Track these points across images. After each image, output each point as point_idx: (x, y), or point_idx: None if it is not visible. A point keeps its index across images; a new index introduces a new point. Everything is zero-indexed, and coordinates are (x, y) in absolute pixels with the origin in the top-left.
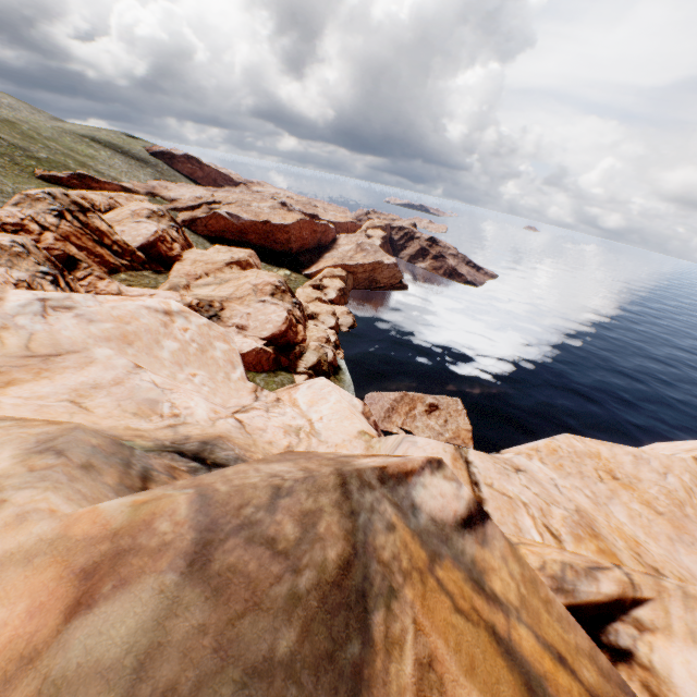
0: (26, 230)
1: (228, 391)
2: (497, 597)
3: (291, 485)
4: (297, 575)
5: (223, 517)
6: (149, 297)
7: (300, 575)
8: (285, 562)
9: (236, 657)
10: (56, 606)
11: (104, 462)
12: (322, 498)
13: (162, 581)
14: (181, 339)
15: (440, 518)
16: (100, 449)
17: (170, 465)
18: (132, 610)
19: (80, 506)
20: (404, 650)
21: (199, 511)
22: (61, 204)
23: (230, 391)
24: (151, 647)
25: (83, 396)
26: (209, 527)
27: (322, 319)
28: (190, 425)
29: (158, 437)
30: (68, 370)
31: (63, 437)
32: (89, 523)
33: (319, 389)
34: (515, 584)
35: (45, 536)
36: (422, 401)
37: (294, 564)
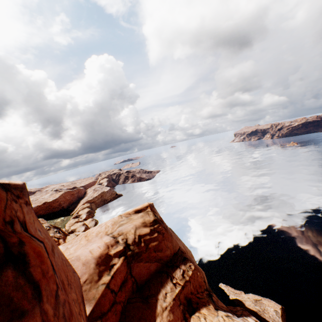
0: None
1: None
2: None
3: None
4: None
5: None
6: None
7: None
8: None
9: None
10: None
11: None
12: None
13: None
14: None
15: None
16: None
17: None
18: None
19: None
20: None
21: None
22: None
23: None
24: None
25: None
26: None
27: (78, 230)
28: None
29: None
30: None
31: None
32: None
33: None
34: None
35: None
36: None
37: None
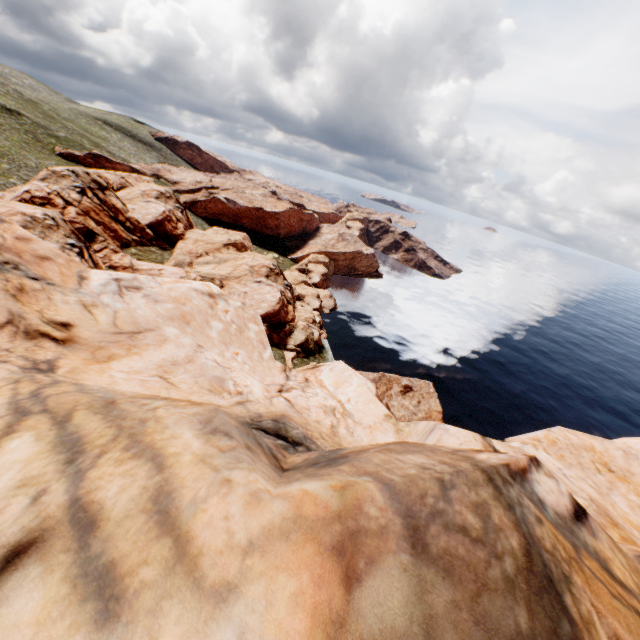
0: (52, 203)
1: (263, 369)
2: (624, 584)
3: (449, 478)
4: (501, 561)
5: (414, 505)
6: (158, 272)
7: (502, 561)
8: (485, 548)
9: (494, 630)
10: (331, 578)
11: (250, 442)
12: (481, 491)
13: (400, 560)
14: (224, 320)
15: (560, 512)
16: (240, 430)
17: (274, 444)
18: (392, 585)
19: (273, 486)
20: (597, 629)
21: (392, 498)
22: (83, 181)
23: (264, 369)
24: (426, 618)
25: (167, 372)
26: (408, 514)
27: (308, 301)
28: (253, 402)
29: (238, 414)
30: (150, 347)
31: (215, 418)
32: (313, 505)
33: (340, 372)
34: (628, 573)
35: (285, 515)
36: (397, 382)
37: (493, 551)
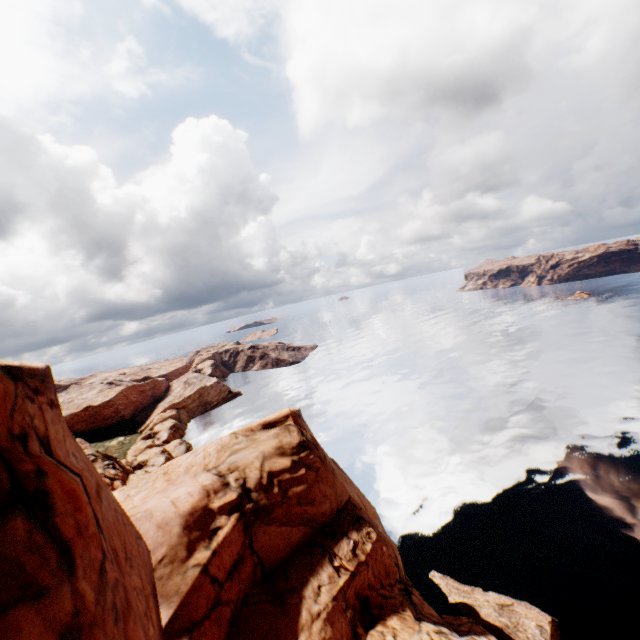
0: None
1: None
2: None
3: None
4: None
5: None
6: None
7: None
8: None
9: None
10: None
11: None
12: None
13: None
14: None
15: None
16: None
17: None
18: None
19: None
20: None
21: None
22: None
23: None
24: None
25: None
26: None
27: (152, 462)
28: None
29: None
30: None
31: None
32: None
33: None
34: None
35: None
36: None
37: None
